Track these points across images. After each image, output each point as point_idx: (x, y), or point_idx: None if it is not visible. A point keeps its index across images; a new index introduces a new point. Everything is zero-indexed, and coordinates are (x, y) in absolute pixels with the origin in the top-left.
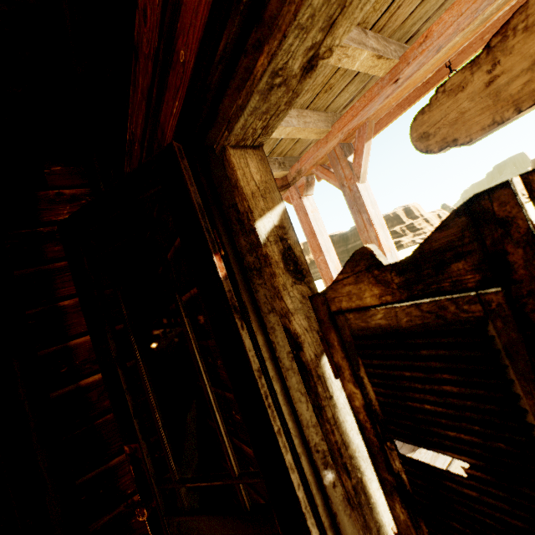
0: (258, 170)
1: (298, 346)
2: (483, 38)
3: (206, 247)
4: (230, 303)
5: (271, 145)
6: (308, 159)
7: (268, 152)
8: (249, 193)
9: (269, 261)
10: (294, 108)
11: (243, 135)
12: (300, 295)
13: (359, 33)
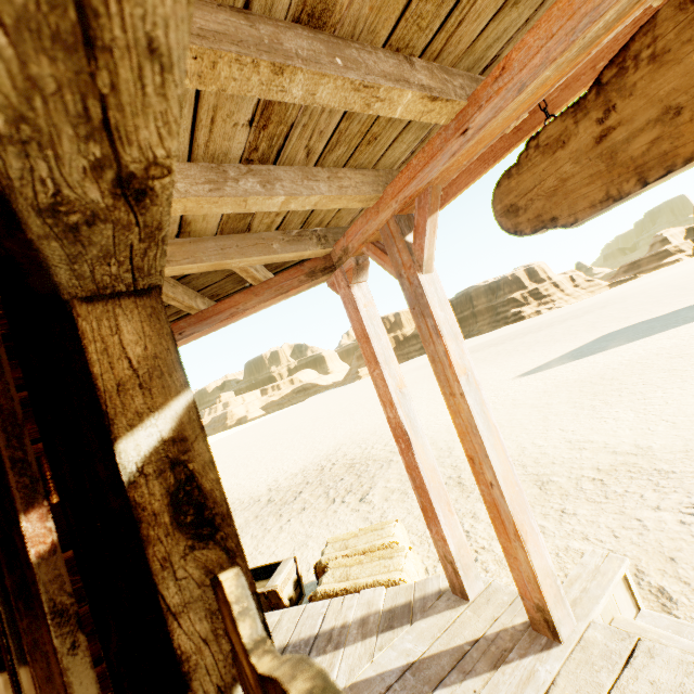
0: (142, 335)
1: (183, 678)
2: (596, 66)
3: (10, 498)
4: (45, 610)
5: (302, 214)
6: (356, 233)
7: (301, 223)
8: (111, 385)
9: (137, 515)
10: (324, 166)
11: (96, 284)
12: (201, 570)
13: (400, 63)
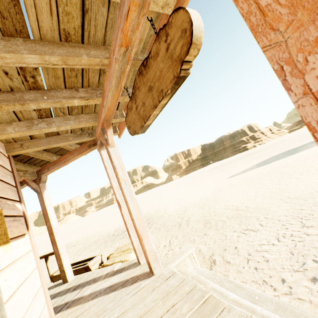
0: None
1: None
2: None
3: None
4: None
5: (78, 127)
6: (97, 133)
7: (80, 130)
8: None
9: None
10: (74, 115)
11: None
12: None
13: (72, 92)
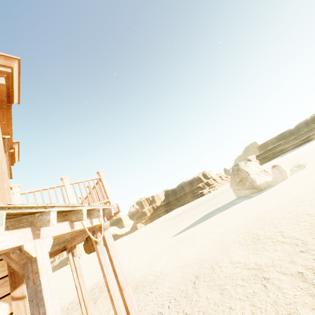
0: None
1: None
2: None
3: None
4: None
5: None
6: (68, 246)
7: None
8: None
9: None
10: None
11: None
12: None
13: None
